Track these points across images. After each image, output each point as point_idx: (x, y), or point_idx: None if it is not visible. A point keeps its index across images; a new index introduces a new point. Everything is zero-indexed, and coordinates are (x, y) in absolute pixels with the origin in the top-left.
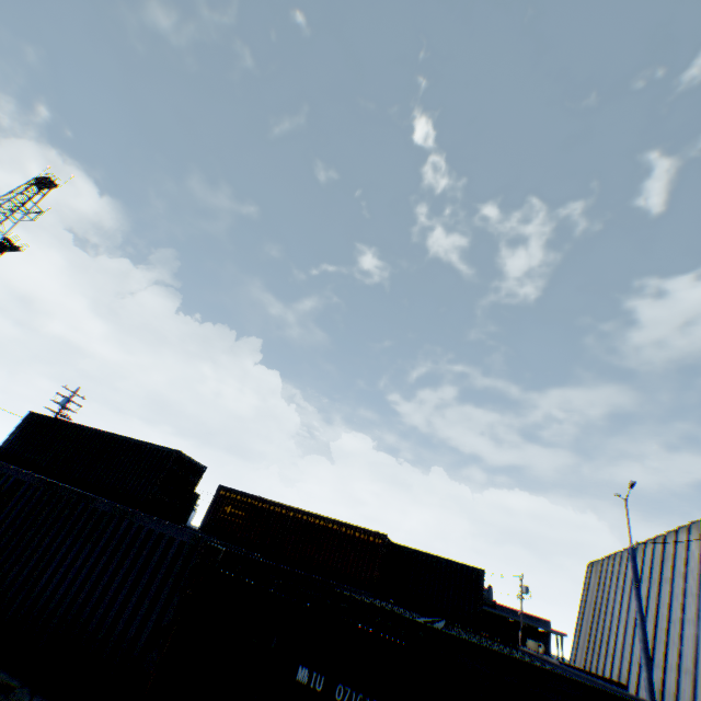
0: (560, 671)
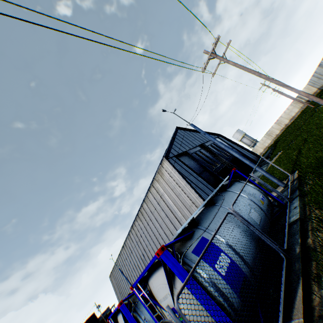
0: None
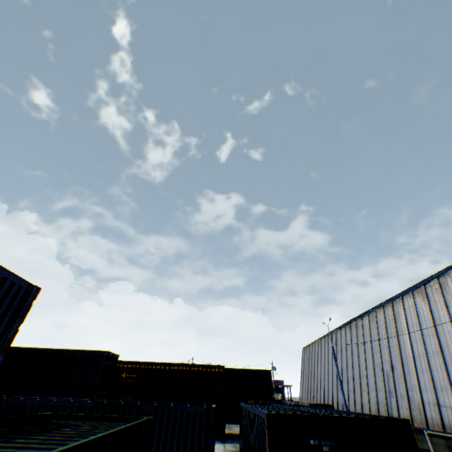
0: (338, 412)
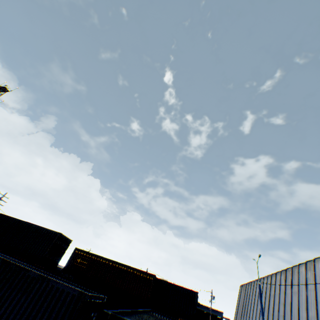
0: None
